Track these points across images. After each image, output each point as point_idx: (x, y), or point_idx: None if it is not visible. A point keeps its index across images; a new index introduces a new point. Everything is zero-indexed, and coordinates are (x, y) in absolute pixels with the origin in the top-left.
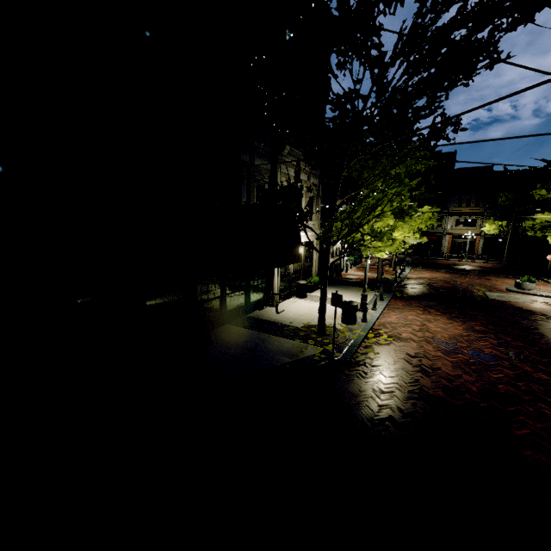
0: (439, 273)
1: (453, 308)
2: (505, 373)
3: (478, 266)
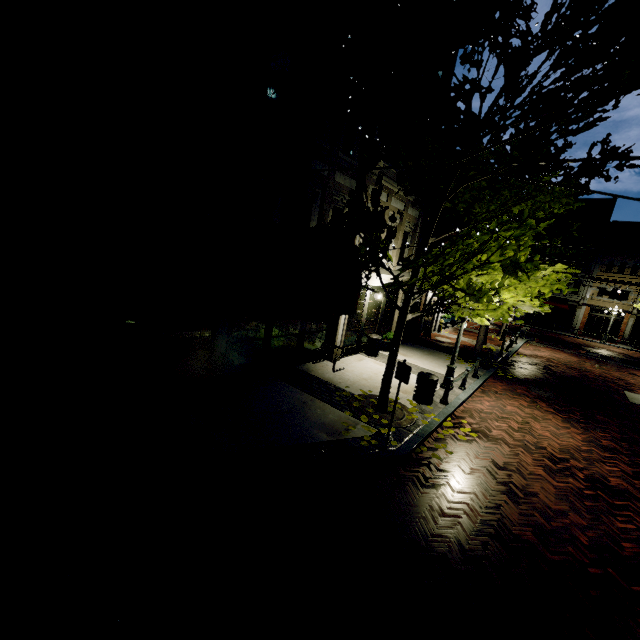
0: (563, 354)
1: (573, 406)
2: (638, 523)
3: (620, 353)
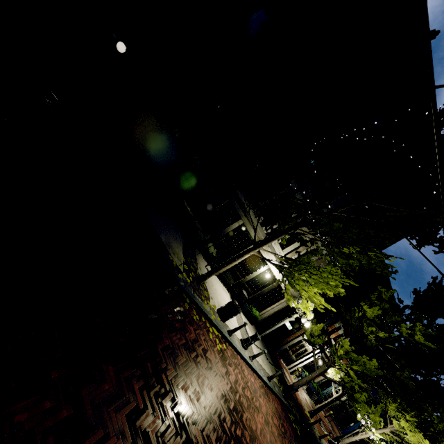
0: None
1: None
2: None
3: None
